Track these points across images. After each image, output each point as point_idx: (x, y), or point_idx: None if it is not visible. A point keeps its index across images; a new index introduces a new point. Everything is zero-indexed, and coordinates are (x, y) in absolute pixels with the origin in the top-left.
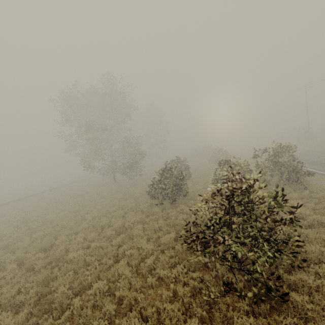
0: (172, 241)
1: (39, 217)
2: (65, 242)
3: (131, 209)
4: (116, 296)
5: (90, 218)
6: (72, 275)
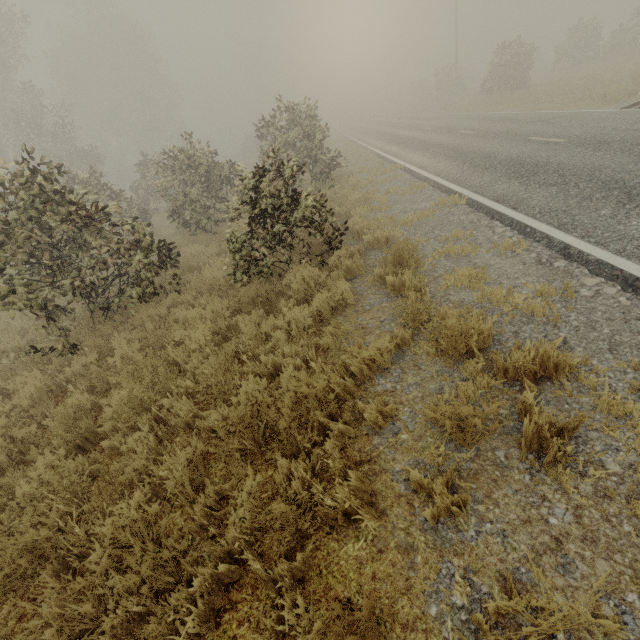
0: None
1: None
2: None
3: None
4: None
5: None
6: None
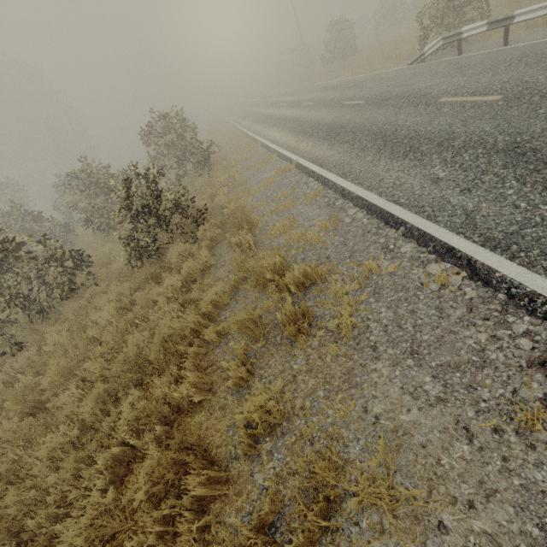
0: None
1: None
2: None
3: None
4: None
5: None
6: None
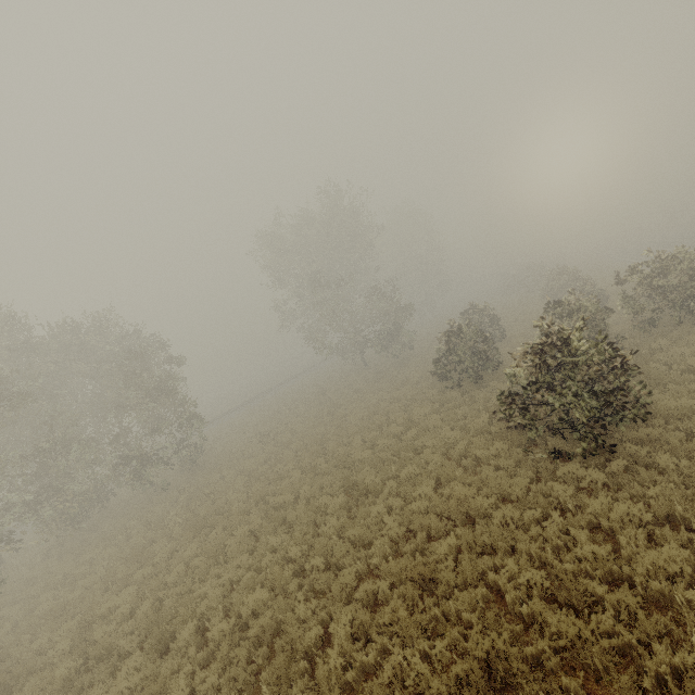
0: (485, 426)
1: (281, 428)
2: (341, 447)
3: (412, 401)
4: (430, 477)
5: (355, 419)
6: (373, 468)
